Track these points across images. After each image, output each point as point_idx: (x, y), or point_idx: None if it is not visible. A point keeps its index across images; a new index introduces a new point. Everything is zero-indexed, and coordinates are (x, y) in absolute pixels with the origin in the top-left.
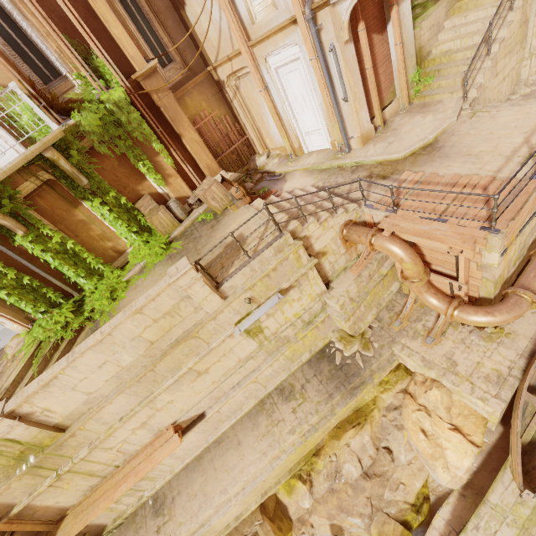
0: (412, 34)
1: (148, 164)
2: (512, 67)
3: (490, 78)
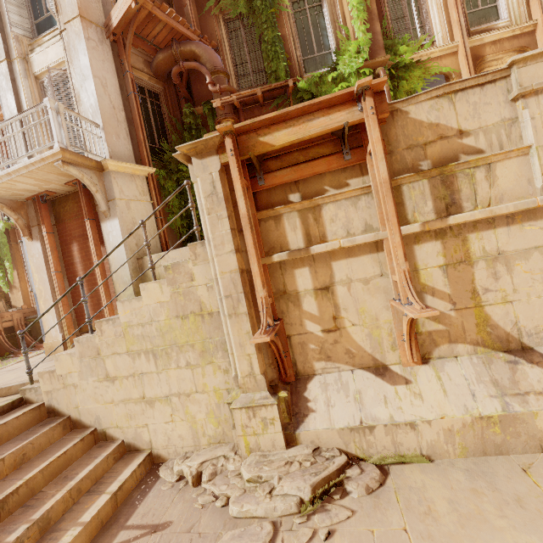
0: (125, 258)
1: (2, 273)
2: (183, 391)
3: (85, 373)
